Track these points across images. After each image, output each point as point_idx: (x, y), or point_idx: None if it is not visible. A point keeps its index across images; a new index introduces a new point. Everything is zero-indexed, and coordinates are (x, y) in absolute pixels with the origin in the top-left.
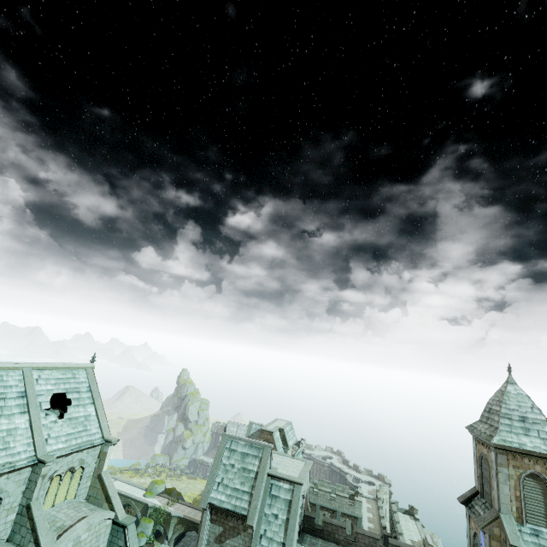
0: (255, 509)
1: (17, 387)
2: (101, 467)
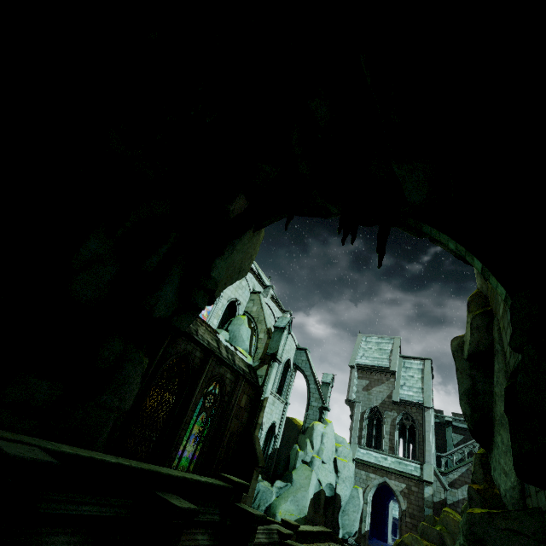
0: (395, 364)
1: None
2: None
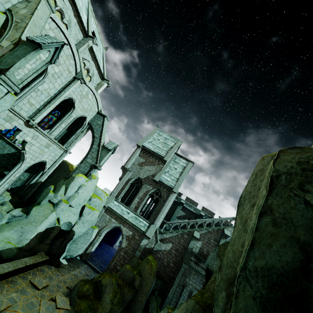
0: (169, 156)
1: (86, 3)
2: (97, 89)
